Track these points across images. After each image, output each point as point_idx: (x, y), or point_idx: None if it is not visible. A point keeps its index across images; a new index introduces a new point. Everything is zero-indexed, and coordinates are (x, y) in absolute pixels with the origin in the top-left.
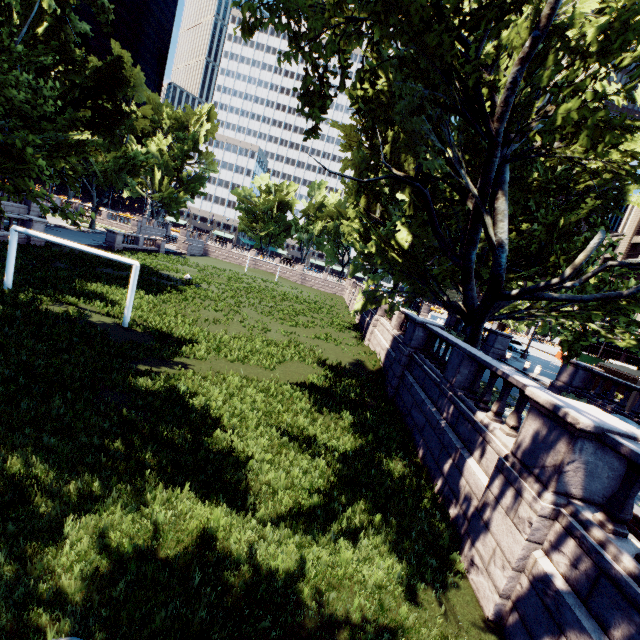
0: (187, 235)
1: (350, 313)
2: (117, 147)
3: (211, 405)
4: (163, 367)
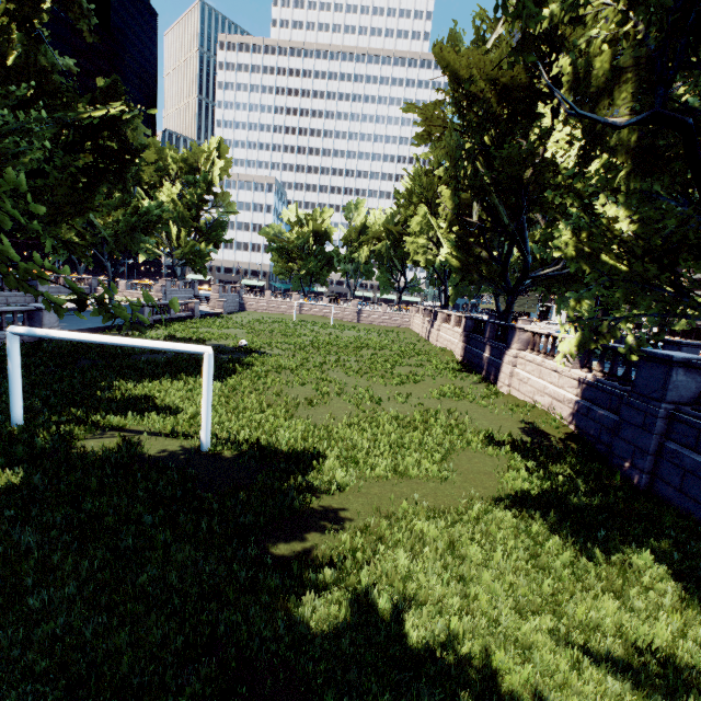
0: (220, 291)
1: (441, 348)
2: (131, 195)
3: (453, 631)
4: (305, 533)
